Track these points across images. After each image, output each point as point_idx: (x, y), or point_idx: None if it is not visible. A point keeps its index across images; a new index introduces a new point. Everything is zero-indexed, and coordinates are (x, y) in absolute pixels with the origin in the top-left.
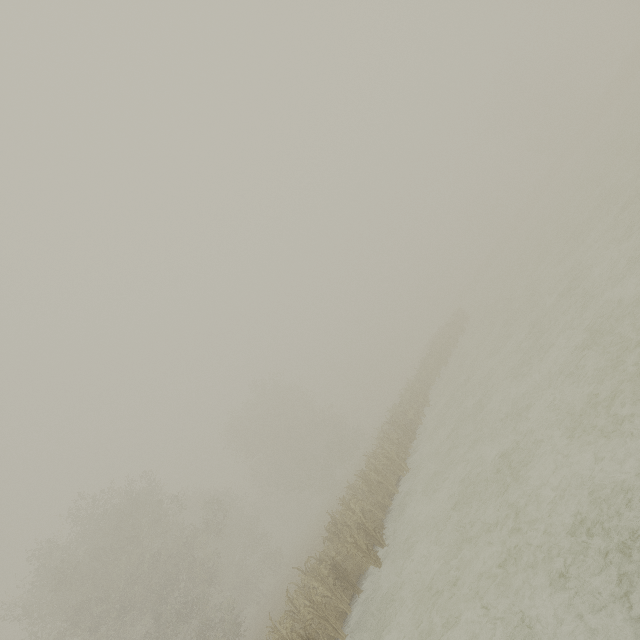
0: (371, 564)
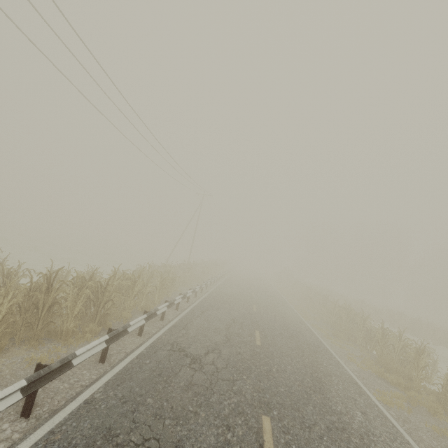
0: None
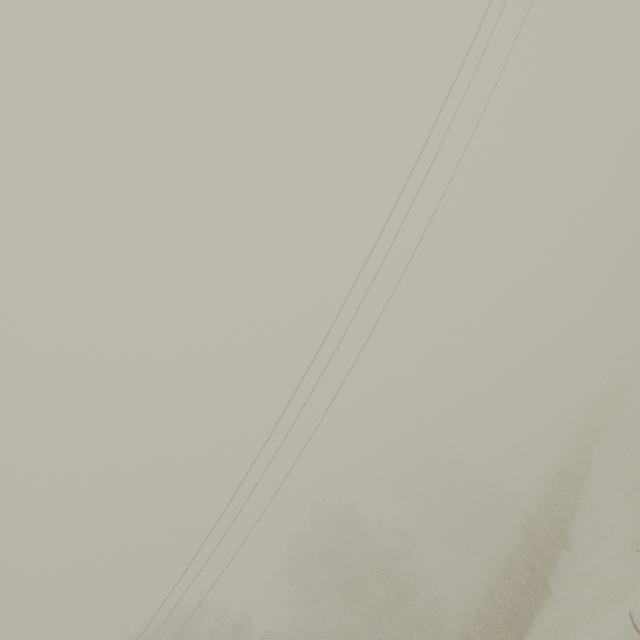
0: (562, 548)
